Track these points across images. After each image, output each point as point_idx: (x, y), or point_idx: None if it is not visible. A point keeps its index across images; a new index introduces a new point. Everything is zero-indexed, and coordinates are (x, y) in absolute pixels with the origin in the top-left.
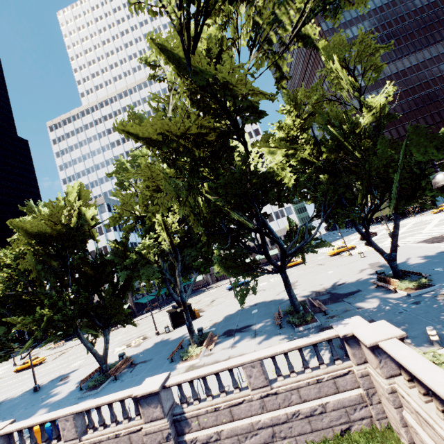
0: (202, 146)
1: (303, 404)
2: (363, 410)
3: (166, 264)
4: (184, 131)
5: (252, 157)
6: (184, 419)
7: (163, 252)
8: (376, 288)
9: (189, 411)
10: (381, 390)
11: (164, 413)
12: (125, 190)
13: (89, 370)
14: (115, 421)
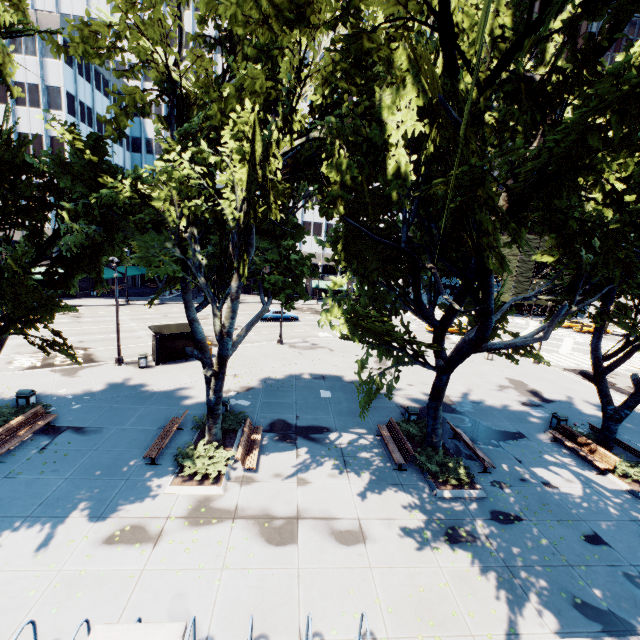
0: None
1: None
2: None
3: (204, 251)
4: None
5: None
6: None
7: (203, 217)
8: (554, 445)
9: None
10: None
11: None
12: None
13: None
14: None
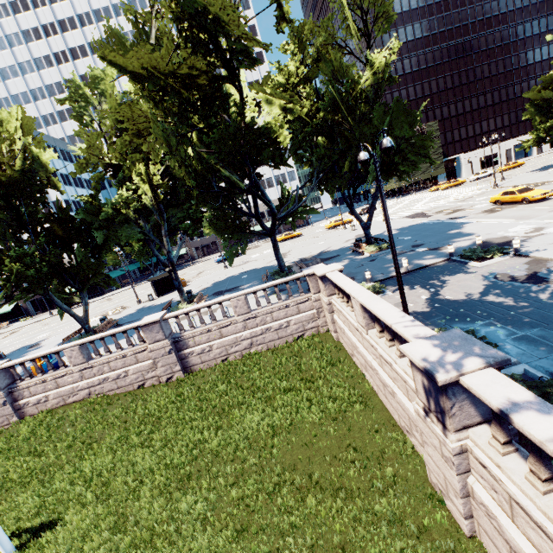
0: (193, 89)
1: (274, 323)
2: (314, 323)
3: (149, 224)
4: (174, 70)
5: (249, 104)
6: (182, 340)
7: (144, 210)
8: (351, 253)
9: (187, 334)
10: (325, 306)
11: (165, 336)
12: (84, 127)
13: (64, 336)
14: (120, 348)
